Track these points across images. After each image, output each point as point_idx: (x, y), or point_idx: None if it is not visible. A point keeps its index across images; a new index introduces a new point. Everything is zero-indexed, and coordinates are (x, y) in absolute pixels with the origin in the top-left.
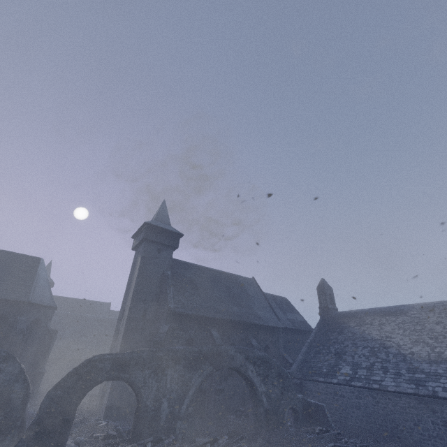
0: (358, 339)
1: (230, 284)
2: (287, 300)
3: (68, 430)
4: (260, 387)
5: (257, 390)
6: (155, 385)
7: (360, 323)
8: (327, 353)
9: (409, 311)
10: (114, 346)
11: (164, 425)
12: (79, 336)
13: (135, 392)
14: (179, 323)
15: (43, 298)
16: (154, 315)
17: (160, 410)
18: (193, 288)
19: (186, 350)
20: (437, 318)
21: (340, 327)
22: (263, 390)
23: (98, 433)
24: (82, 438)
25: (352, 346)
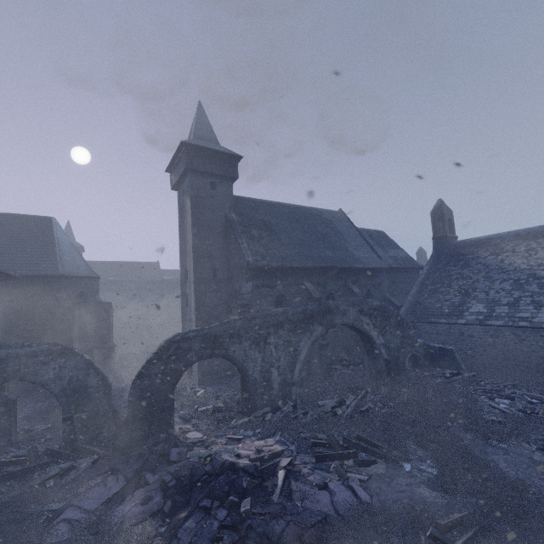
0: (494, 271)
1: (314, 222)
2: (384, 234)
3: (172, 416)
4: (378, 339)
5: (375, 343)
6: (259, 357)
7: (495, 251)
8: (448, 291)
9: None
10: (186, 313)
11: (278, 394)
12: (136, 302)
13: (236, 367)
14: (263, 279)
15: (77, 268)
16: (227, 273)
17: (271, 380)
18: (270, 233)
19: (287, 312)
20: None
21: (464, 259)
22: (382, 342)
23: (202, 406)
24: (186, 413)
25: (485, 280)
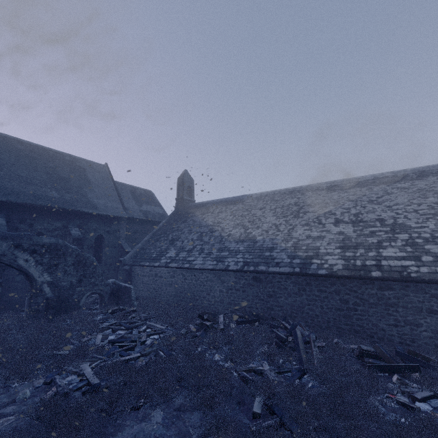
0: (195, 226)
1: (59, 165)
2: (151, 193)
3: None
4: (40, 277)
5: (34, 280)
6: None
7: (204, 212)
8: (165, 240)
9: (247, 200)
10: None
11: None
12: None
13: None
14: None
15: None
16: None
17: None
18: None
19: None
20: (263, 205)
21: (187, 216)
22: (47, 280)
23: None
24: None
25: (187, 232)
